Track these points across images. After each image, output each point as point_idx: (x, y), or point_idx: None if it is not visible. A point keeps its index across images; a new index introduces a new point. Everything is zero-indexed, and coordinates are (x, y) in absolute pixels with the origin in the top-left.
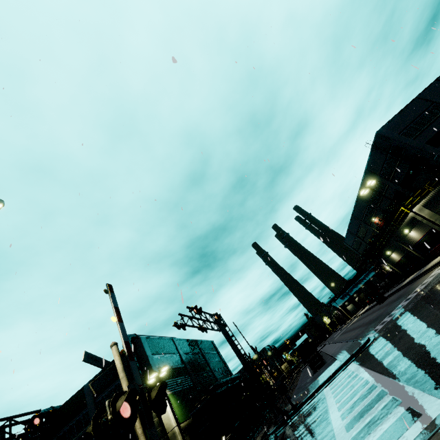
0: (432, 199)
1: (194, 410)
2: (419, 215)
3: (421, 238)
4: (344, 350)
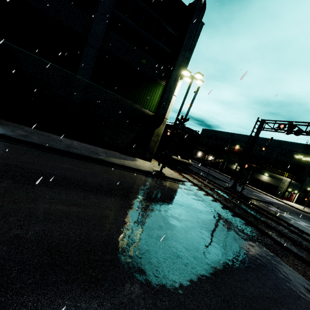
0: (292, 182)
1: (186, 129)
2: (290, 183)
3: (264, 181)
4: (227, 181)
